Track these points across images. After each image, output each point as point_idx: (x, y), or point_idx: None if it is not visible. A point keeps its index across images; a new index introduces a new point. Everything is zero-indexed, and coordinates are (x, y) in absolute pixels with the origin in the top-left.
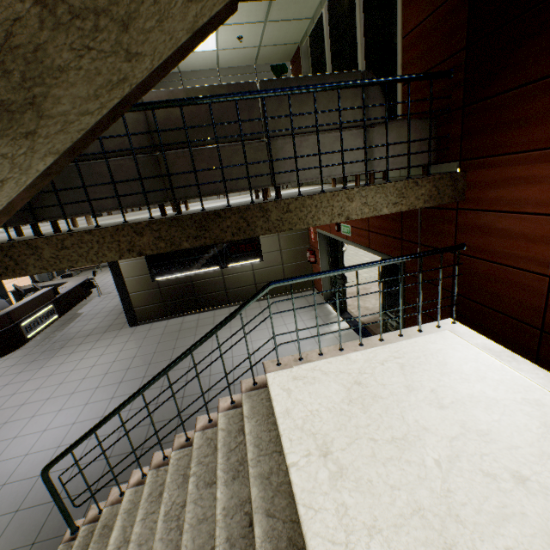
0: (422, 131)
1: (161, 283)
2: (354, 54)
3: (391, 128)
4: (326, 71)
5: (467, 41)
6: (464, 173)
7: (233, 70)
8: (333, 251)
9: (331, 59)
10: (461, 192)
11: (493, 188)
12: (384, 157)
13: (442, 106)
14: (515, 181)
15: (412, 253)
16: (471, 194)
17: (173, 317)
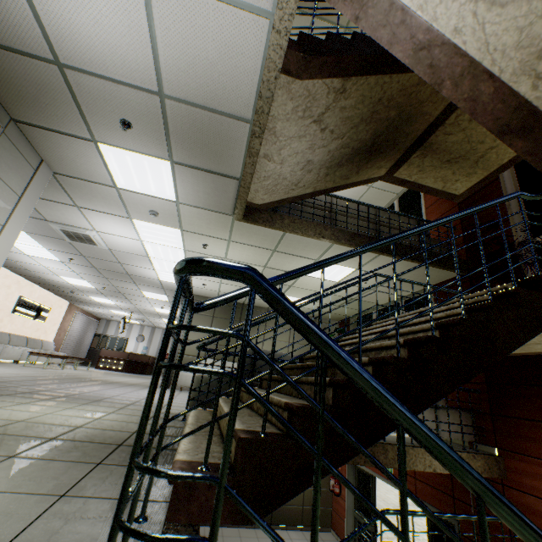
0: (467, 419)
1: None
2: None
3: (449, 412)
4: None
5: (485, 380)
6: (502, 457)
7: None
8: (361, 486)
9: None
10: (503, 471)
11: (527, 476)
12: (448, 430)
13: (475, 406)
14: (541, 476)
15: (465, 513)
16: (511, 475)
17: None
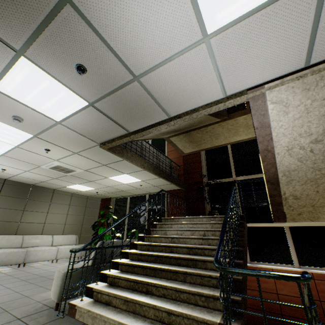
0: None
1: None
2: (142, 216)
3: None
4: (126, 214)
5: None
6: None
7: (79, 195)
8: None
9: (129, 211)
10: None
11: None
12: None
13: None
14: None
15: None
16: None
17: None
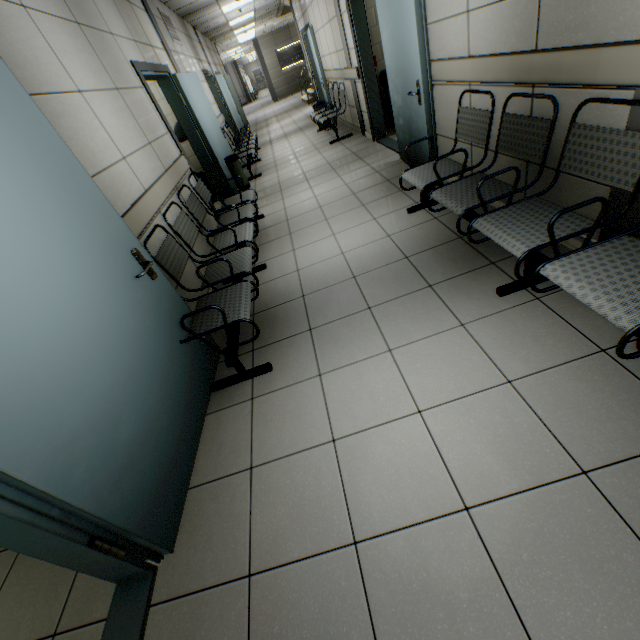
0: None
1: (285, 72)
2: None
3: None
4: None
5: None
6: None
7: None
8: None
9: None
10: None
11: None
12: None
13: None
14: None
15: None
16: None
17: (293, 94)
